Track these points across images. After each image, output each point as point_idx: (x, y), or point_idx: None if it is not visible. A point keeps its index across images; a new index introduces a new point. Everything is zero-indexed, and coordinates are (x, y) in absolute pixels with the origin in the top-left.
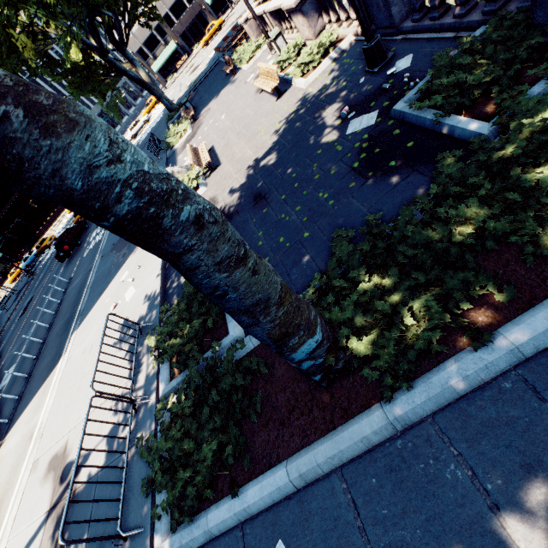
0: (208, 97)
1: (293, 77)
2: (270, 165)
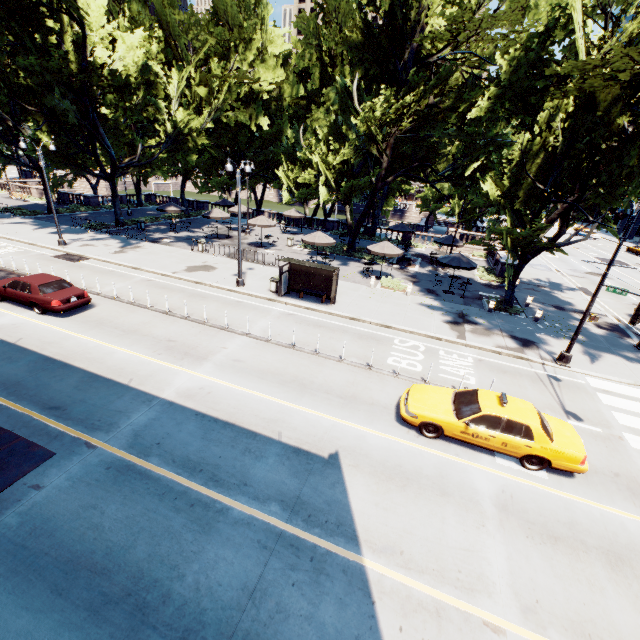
0: None
1: (32, 200)
2: (28, 206)
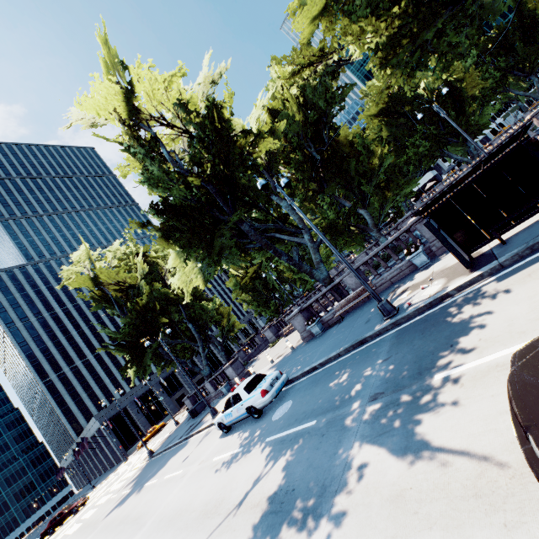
0: None
1: None
2: None
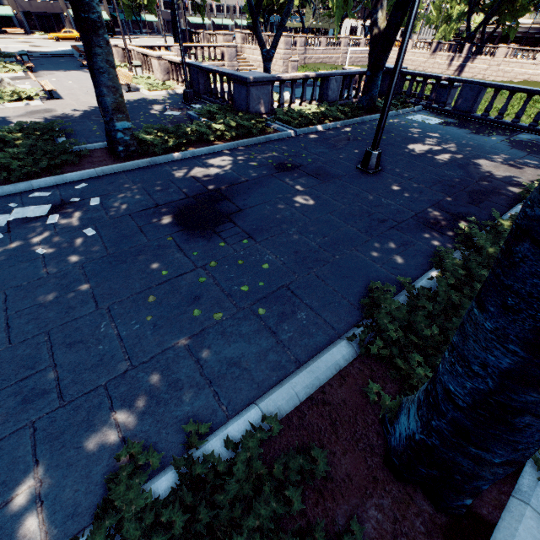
0: (53, 67)
1: (142, 87)
2: None
